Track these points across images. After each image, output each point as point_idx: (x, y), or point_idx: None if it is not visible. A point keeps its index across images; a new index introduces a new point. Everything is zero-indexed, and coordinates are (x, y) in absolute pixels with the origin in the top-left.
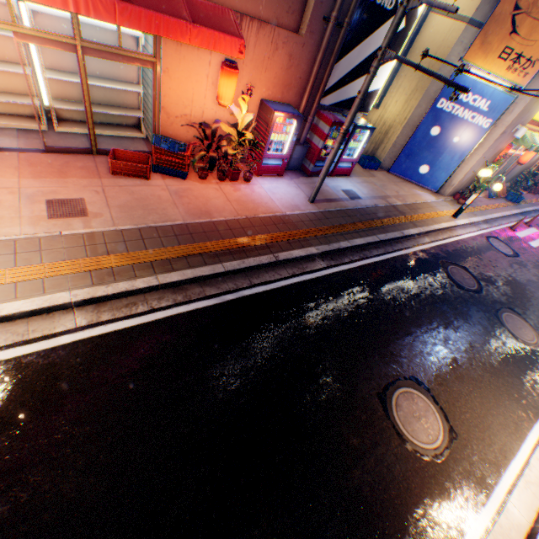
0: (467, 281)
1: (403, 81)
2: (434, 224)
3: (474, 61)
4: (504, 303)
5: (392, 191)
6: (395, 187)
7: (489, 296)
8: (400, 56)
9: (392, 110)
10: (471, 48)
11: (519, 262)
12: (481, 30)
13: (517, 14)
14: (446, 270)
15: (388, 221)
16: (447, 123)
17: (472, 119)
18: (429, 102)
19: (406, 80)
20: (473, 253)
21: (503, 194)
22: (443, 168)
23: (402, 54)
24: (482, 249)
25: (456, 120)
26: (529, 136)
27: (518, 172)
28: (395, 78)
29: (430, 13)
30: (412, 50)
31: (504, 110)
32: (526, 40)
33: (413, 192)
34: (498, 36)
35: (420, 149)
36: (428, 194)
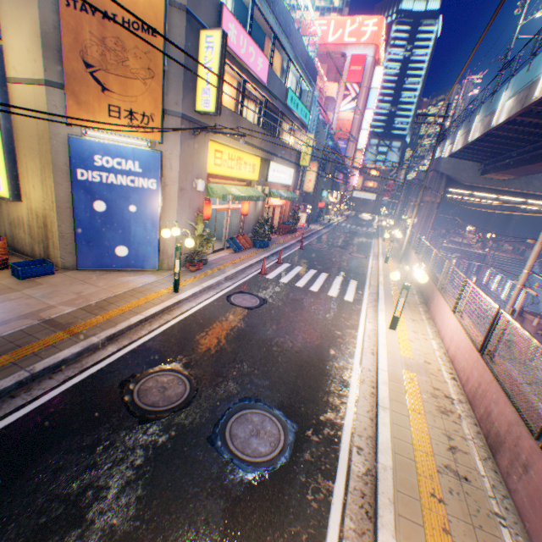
0: (173, 391)
1: (28, 161)
2: (133, 316)
3: (86, 123)
4: (236, 394)
5: (70, 294)
6: (82, 286)
7: (211, 395)
8: (2, 134)
9: (36, 197)
10: (70, 110)
11: (268, 308)
12: (67, 90)
13: (96, 71)
14: (131, 393)
15: (8, 357)
16: (109, 193)
17: (134, 182)
18: (70, 176)
19: (30, 159)
20: (202, 329)
21: (251, 244)
22: (145, 242)
23: (3, 131)
24: (219, 315)
25: (117, 187)
26: (222, 188)
27: (255, 222)
28: (19, 161)
29: (10, 84)
30: (16, 127)
31: (162, 167)
32: (127, 96)
33: (119, 281)
34: (93, 95)
35: (100, 230)
36: (147, 275)
